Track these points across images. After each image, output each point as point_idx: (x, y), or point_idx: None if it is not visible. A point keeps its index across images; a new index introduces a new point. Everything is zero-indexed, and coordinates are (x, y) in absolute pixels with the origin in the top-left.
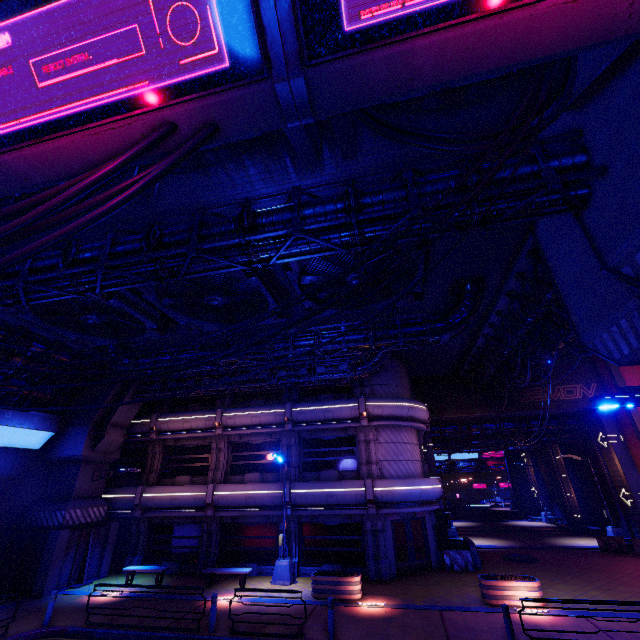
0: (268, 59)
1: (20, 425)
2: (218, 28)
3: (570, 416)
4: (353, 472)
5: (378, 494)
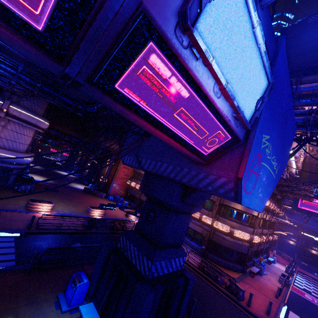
0: (70, 59)
1: None
2: (47, 3)
3: (105, 150)
4: None
5: None
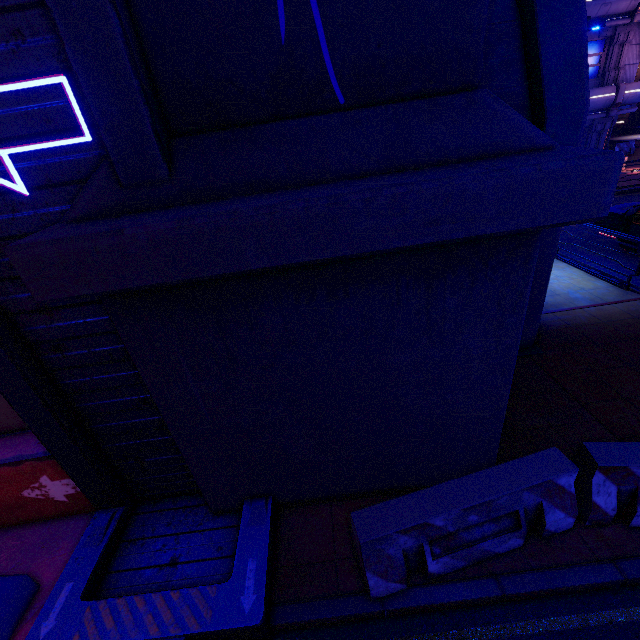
0: None
1: None
2: None
3: None
4: (595, 81)
5: (625, 97)
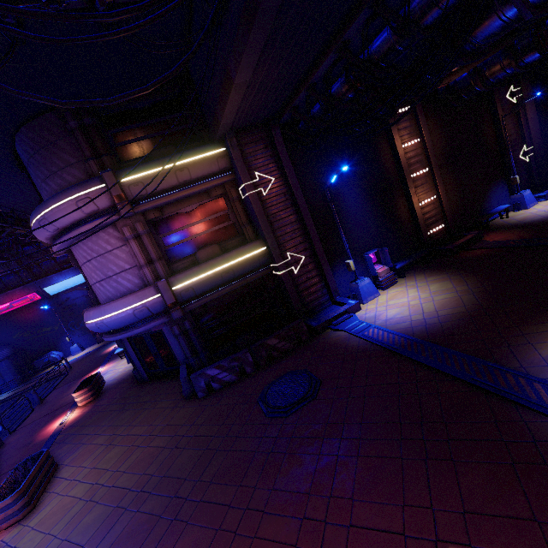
0: None
1: (65, 279)
2: None
3: None
4: None
5: None
